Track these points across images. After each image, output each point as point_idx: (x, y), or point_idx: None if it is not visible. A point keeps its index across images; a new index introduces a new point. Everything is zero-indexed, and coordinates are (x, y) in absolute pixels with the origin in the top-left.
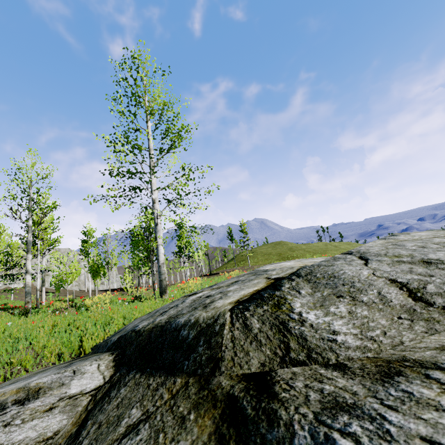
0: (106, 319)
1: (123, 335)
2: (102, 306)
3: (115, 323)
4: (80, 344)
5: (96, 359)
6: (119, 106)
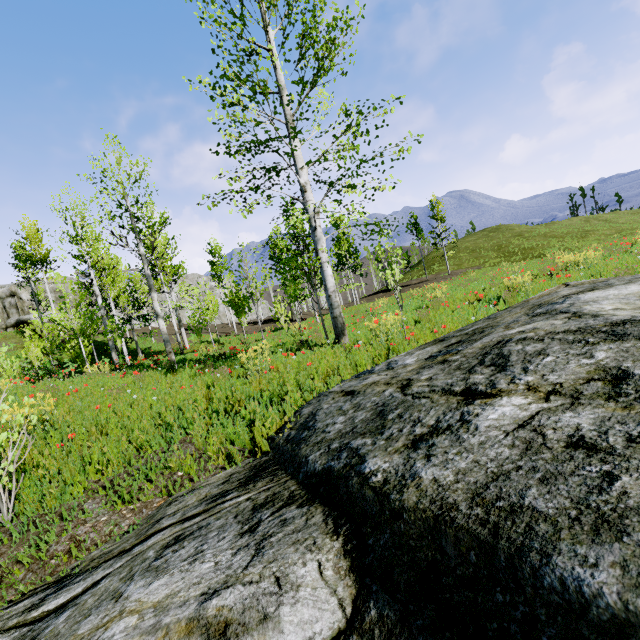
0: (273, 386)
1: (336, 473)
2: (261, 362)
3: (289, 397)
4: (250, 435)
5: (310, 546)
6: (212, 6)
